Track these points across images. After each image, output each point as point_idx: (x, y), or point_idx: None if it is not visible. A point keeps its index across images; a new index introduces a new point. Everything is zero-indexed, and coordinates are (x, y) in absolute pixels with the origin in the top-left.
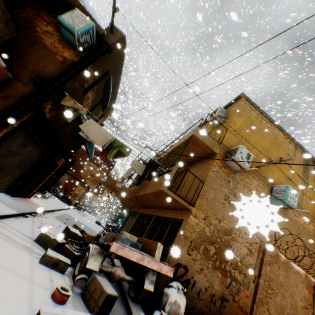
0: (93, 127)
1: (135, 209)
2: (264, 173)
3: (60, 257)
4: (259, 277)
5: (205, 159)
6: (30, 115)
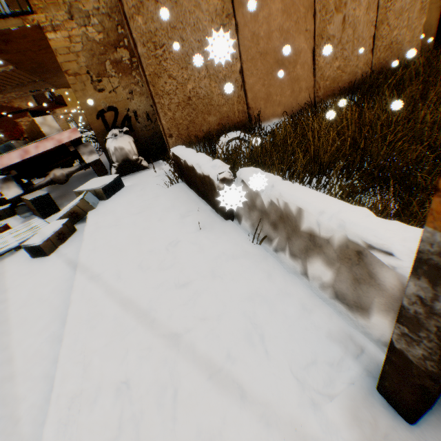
0: None
1: None
2: None
3: None
4: (137, 49)
5: None
6: None
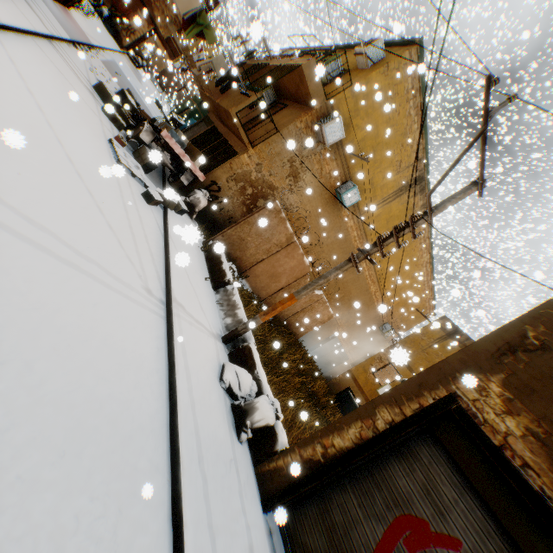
0: None
1: (212, 117)
2: (352, 164)
3: (119, 117)
4: (256, 213)
5: (304, 108)
6: None
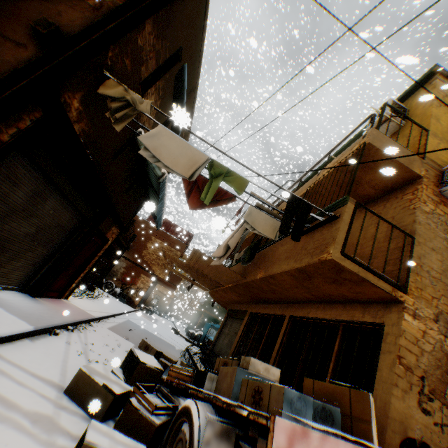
0: (166, 140)
1: (237, 306)
2: None
3: (121, 444)
4: None
5: (386, 196)
6: (36, 117)
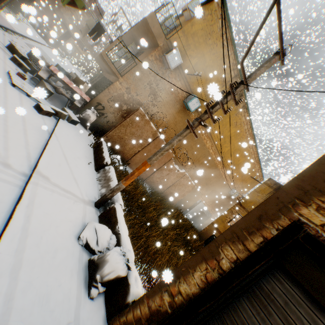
0: None
1: (104, 73)
2: (191, 82)
3: (24, 63)
4: (128, 118)
5: (154, 49)
6: None
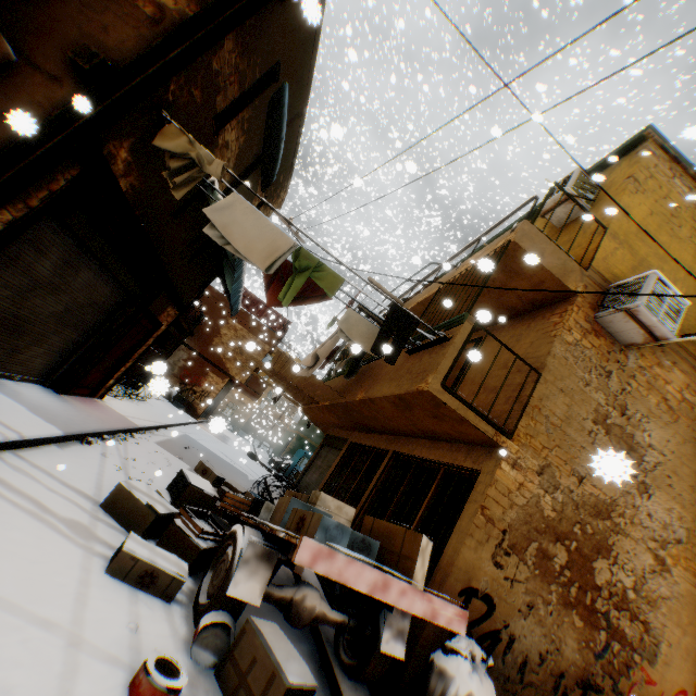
0: (240, 216)
1: (338, 432)
2: None
3: (161, 557)
4: None
5: (535, 312)
6: (72, 175)
